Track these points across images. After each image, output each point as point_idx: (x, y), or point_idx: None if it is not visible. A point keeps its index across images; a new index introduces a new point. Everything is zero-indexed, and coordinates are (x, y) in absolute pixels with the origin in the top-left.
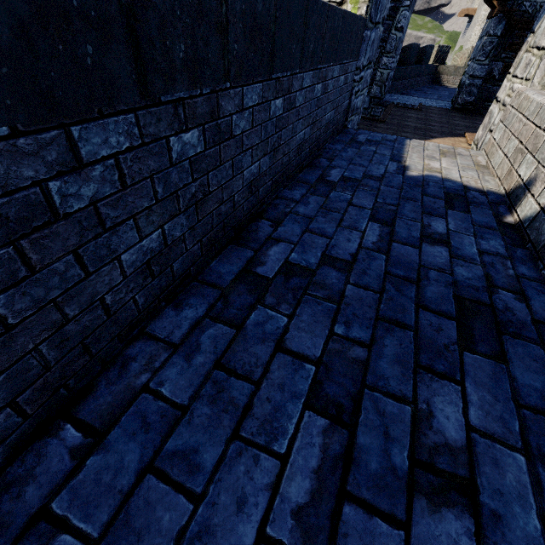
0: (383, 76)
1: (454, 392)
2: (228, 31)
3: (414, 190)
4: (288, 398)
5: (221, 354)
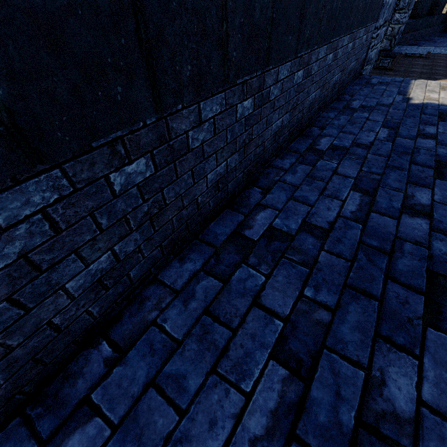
0: (394, 30)
1: (427, 192)
2: (321, 21)
3: (414, 111)
4: (342, 188)
5: (307, 175)
